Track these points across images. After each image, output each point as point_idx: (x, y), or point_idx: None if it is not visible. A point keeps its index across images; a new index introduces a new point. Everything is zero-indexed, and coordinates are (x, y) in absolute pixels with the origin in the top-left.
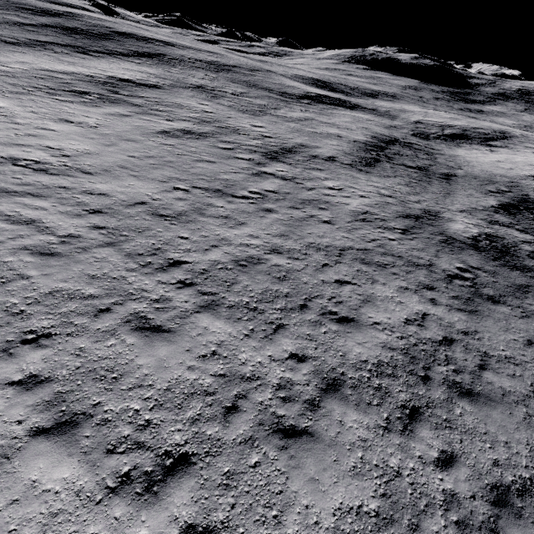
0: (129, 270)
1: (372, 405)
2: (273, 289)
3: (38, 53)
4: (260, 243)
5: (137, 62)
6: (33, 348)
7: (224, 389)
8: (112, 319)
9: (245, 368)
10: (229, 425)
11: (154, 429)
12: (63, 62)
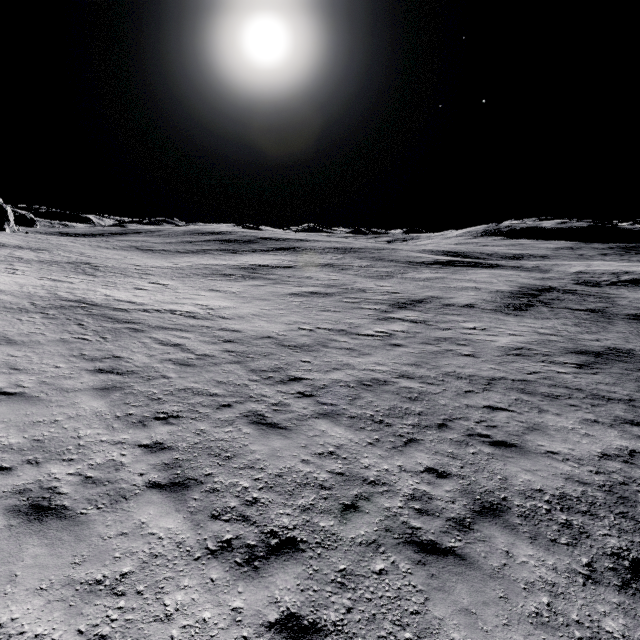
0: (252, 380)
1: (559, 543)
2: (402, 407)
3: (201, 256)
4: (387, 369)
5: (274, 254)
6: (163, 423)
7: (341, 486)
8: (232, 412)
9: (368, 472)
10: (346, 522)
11: (261, 507)
12: (218, 259)
